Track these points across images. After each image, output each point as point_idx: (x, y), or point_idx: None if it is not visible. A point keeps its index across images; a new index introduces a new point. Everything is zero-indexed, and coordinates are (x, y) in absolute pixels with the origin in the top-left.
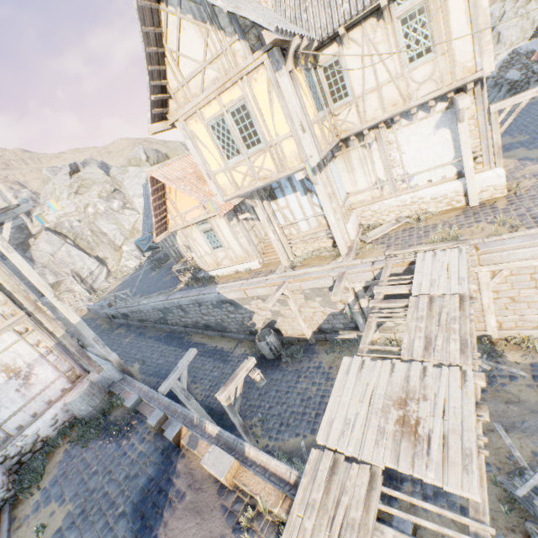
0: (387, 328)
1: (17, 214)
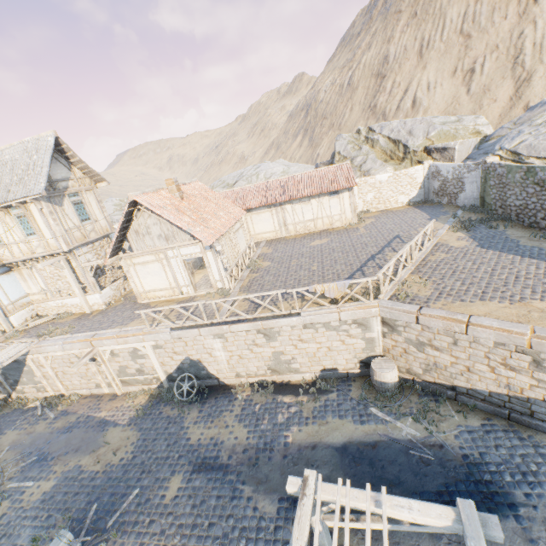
0: (21, 390)
1: None
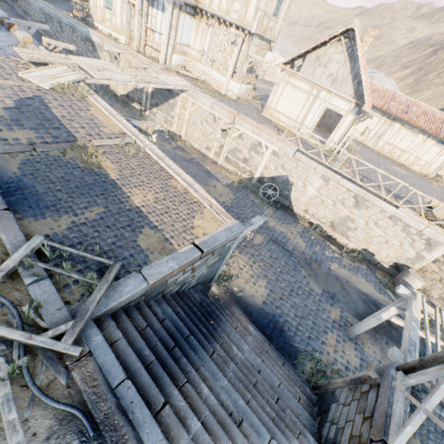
0: (154, 113)
1: None
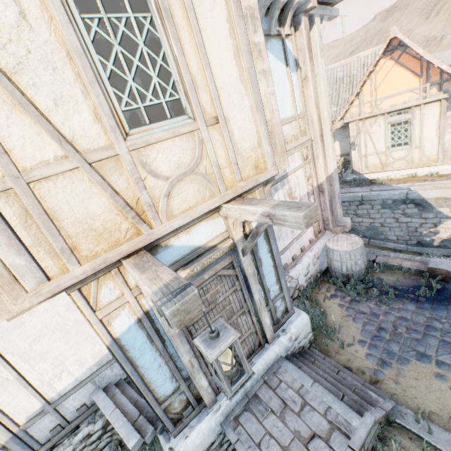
0: None
1: (330, 15)
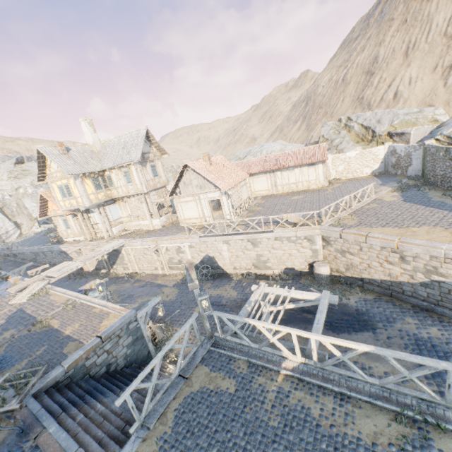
0: (115, 268)
1: None
